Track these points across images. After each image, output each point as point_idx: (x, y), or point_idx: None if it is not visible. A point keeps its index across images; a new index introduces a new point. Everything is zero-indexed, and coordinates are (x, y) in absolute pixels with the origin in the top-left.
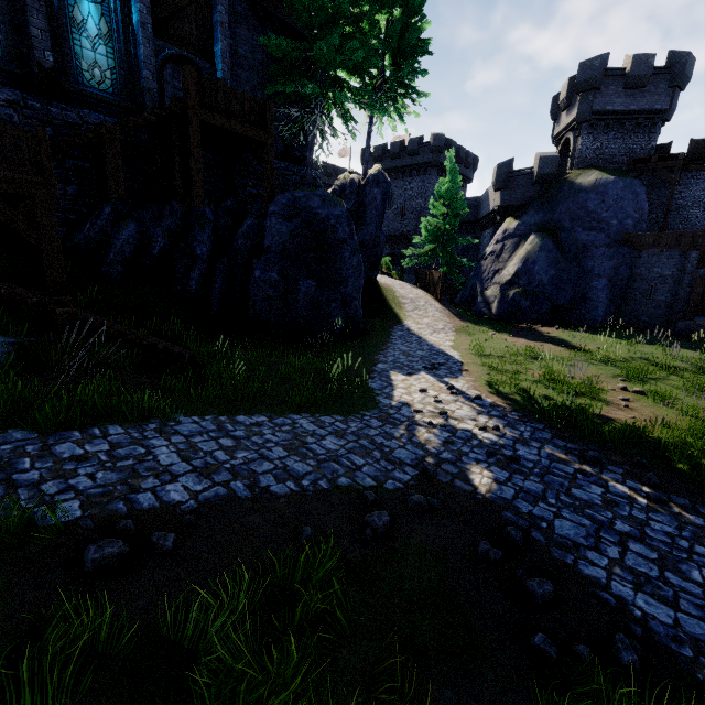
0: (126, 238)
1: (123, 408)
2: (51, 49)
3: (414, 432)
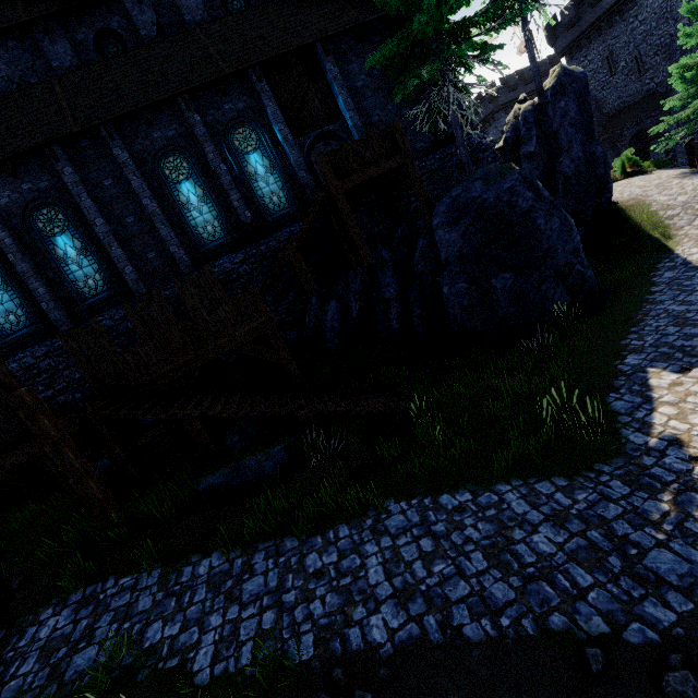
0: (331, 317)
1: (347, 505)
2: (246, 208)
3: (688, 508)
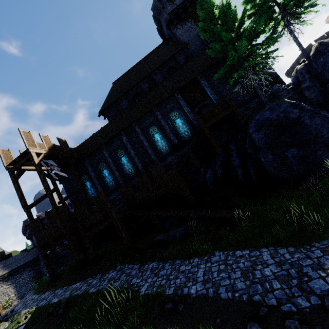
0: (208, 176)
1: (199, 250)
2: (175, 138)
3: None
